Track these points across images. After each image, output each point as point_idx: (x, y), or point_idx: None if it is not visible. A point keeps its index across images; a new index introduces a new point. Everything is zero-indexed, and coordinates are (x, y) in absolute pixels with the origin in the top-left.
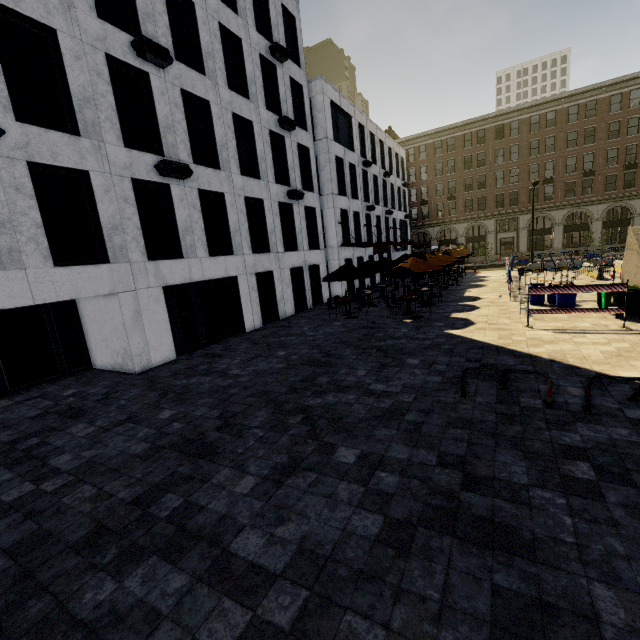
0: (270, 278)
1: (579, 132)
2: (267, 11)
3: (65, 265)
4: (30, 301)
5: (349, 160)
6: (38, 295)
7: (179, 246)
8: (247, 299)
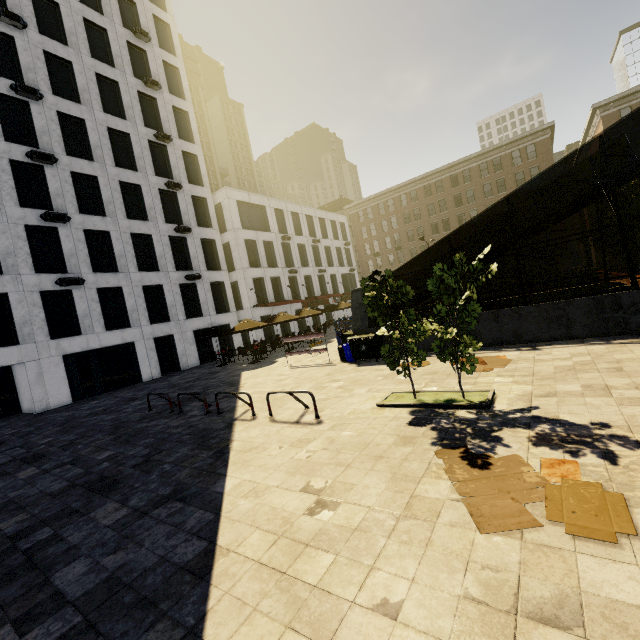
0: (173, 340)
1: (492, 184)
2: (168, 159)
3: None
4: None
5: (264, 239)
6: None
7: (80, 327)
8: (145, 357)
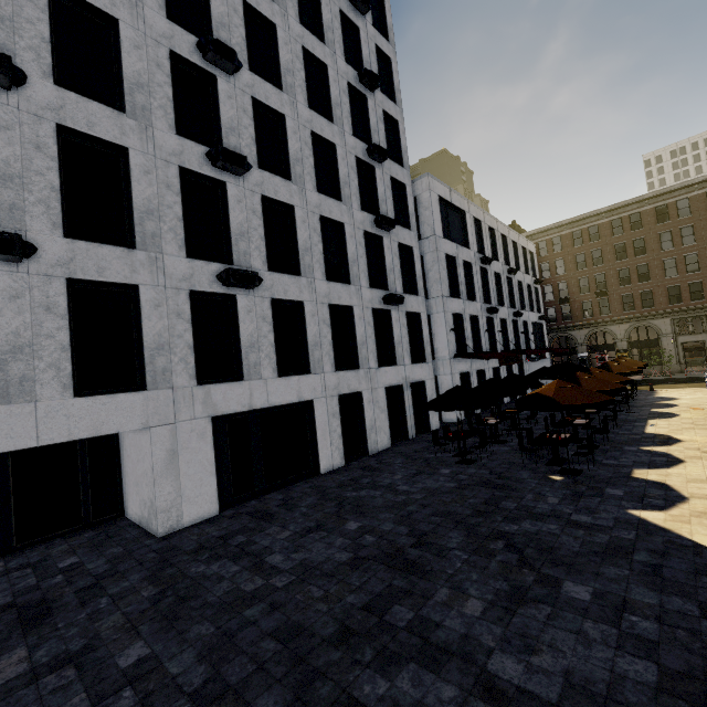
0: (358, 400)
1: None
2: (367, 118)
3: (92, 394)
4: (33, 442)
5: (463, 257)
6: (45, 433)
7: (240, 365)
8: (325, 429)
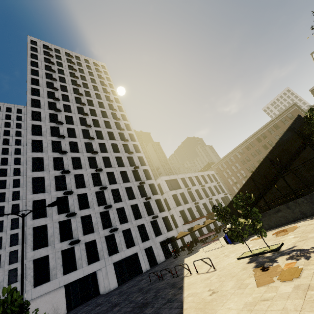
0: (152, 248)
1: (278, 135)
2: (139, 174)
3: (90, 264)
4: (83, 275)
5: (179, 192)
6: (84, 273)
7: (118, 249)
8: (142, 259)
